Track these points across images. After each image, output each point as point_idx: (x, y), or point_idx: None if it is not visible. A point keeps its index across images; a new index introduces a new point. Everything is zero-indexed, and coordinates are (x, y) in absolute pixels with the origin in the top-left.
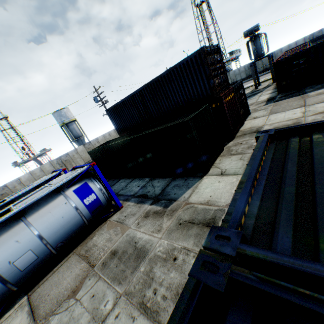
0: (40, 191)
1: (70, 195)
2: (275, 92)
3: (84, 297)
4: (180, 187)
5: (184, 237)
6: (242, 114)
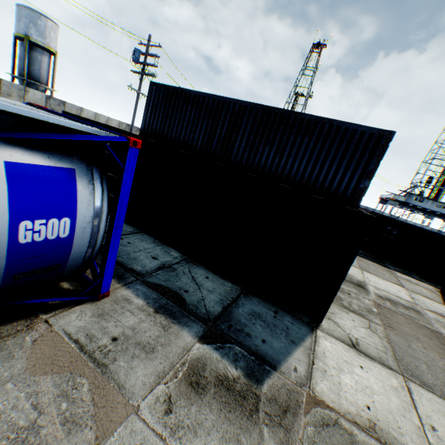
0: None
1: None
2: None
3: None
4: (271, 327)
5: None
6: None
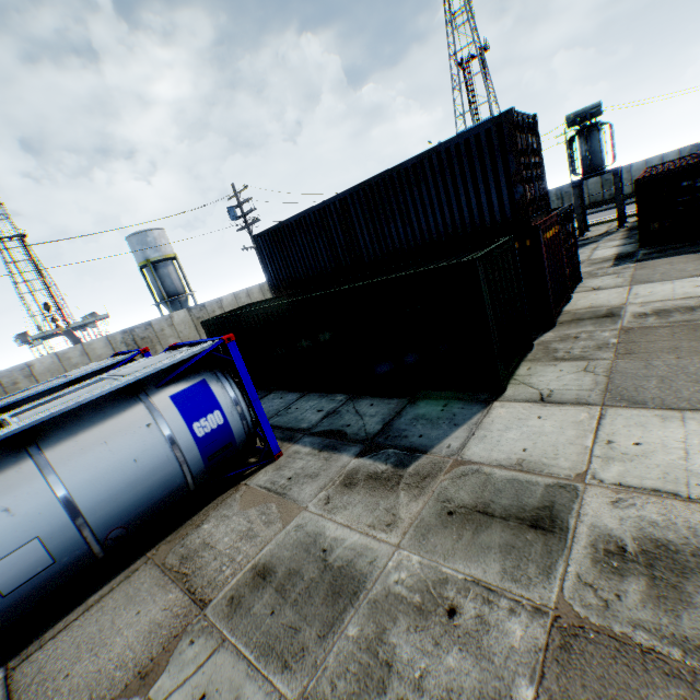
0: (87, 388)
1: (162, 407)
2: (630, 245)
3: (176, 698)
4: (433, 422)
5: (468, 551)
6: (569, 277)
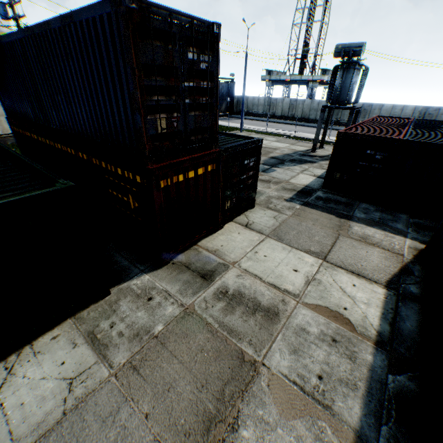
0: None
1: None
2: (322, 180)
3: None
4: None
5: None
6: (227, 209)
